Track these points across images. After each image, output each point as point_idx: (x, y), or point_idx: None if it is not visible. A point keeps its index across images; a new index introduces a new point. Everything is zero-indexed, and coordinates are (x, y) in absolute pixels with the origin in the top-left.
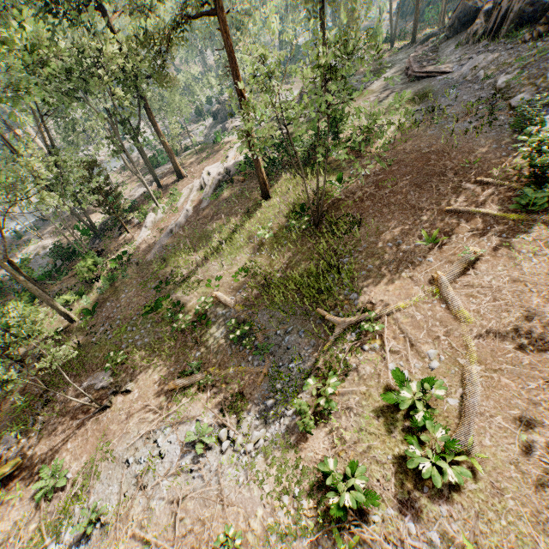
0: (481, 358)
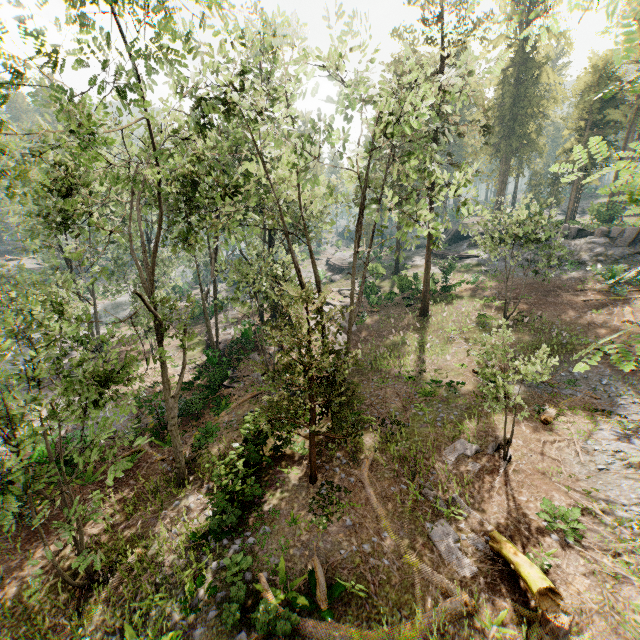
0: None
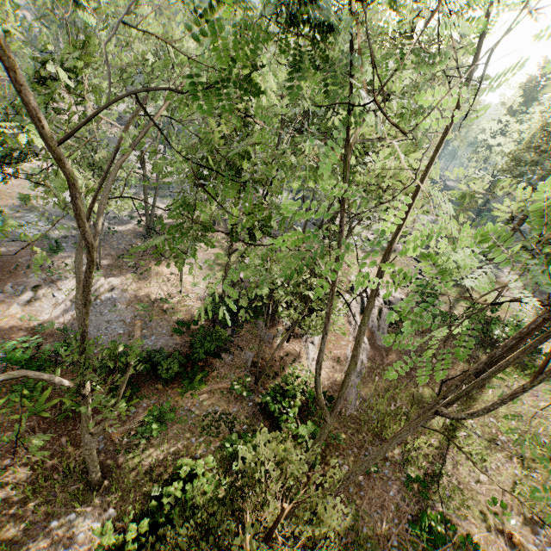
0: None
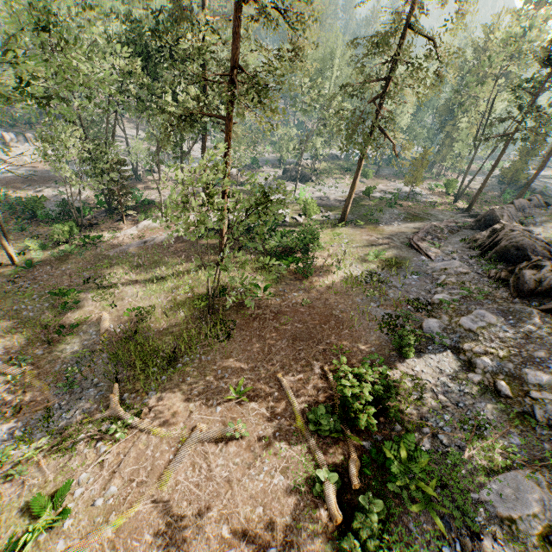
0: (122, 527)
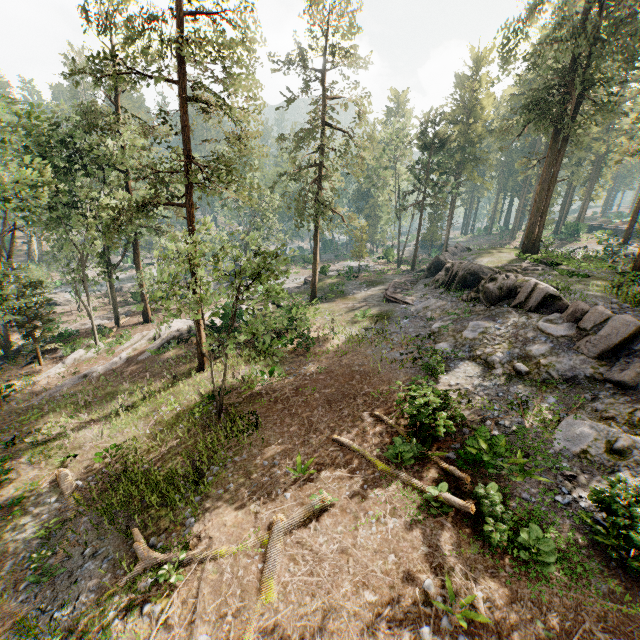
0: None
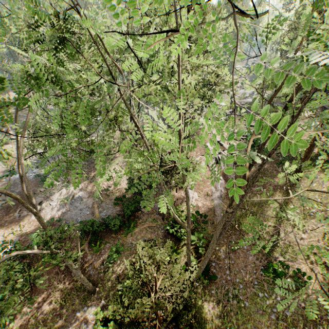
0: None
